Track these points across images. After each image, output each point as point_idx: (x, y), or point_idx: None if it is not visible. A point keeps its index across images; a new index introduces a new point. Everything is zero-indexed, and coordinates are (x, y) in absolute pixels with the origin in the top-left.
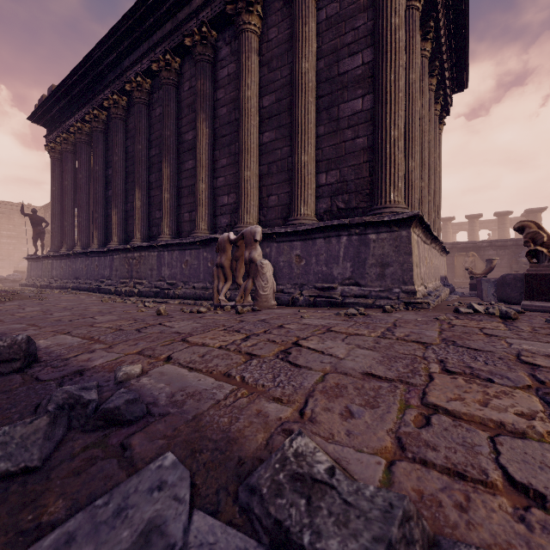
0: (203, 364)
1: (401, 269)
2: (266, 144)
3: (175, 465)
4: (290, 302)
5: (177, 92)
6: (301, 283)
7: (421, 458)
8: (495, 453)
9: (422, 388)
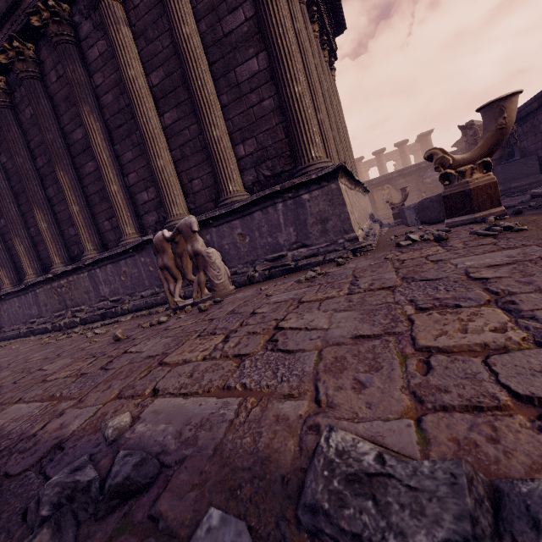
0: (196, 385)
1: (340, 220)
2: (171, 126)
3: (225, 520)
4: (246, 282)
5: (44, 85)
6: (251, 260)
7: (440, 405)
8: (493, 375)
9: (409, 334)
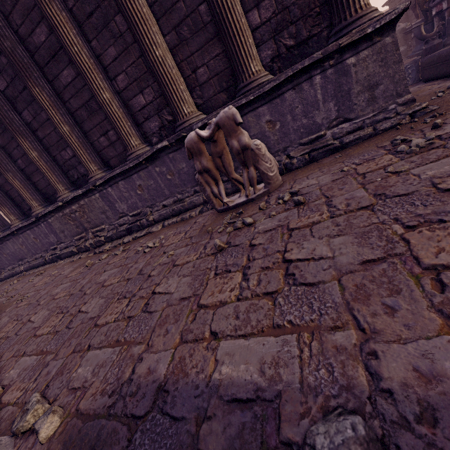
0: None
1: (393, 82)
2: (159, 1)
3: None
4: (283, 171)
5: None
6: (283, 147)
7: None
8: None
9: None
